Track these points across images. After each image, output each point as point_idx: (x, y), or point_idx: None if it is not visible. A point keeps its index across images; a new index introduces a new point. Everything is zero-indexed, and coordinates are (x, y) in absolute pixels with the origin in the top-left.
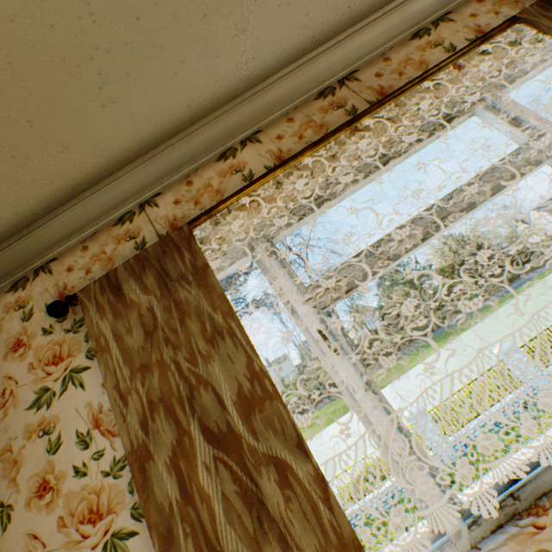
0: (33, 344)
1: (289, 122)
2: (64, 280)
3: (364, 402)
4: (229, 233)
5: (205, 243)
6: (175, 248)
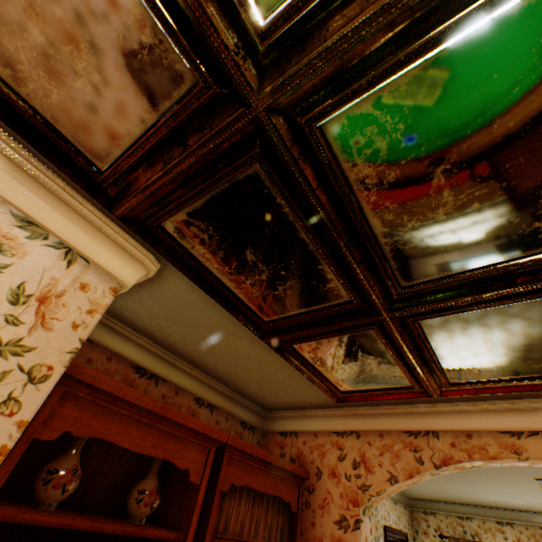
0: (429, 535)
1: (525, 528)
2: (438, 522)
3: None
4: None
5: None
6: None
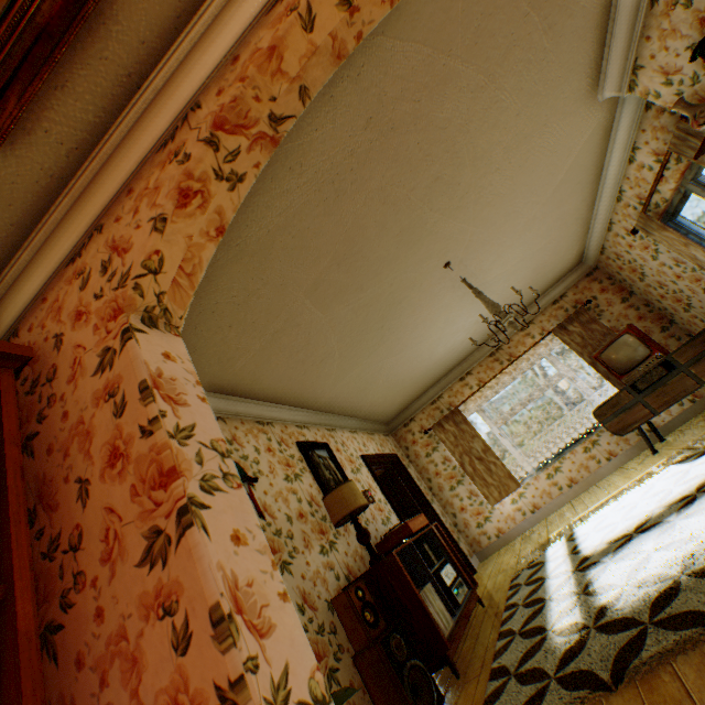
0: (418, 441)
1: (480, 366)
2: (420, 423)
3: (512, 449)
4: (468, 407)
5: (462, 410)
6: (455, 414)
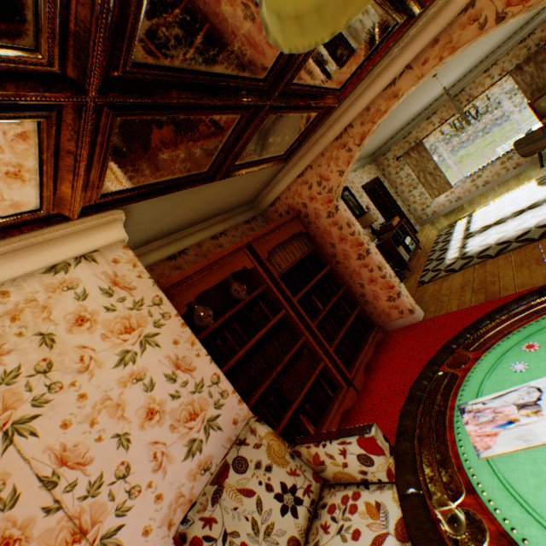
0: (391, 166)
1: (444, 108)
2: (393, 153)
3: (453, 166)
4: (429, 140)
5: (424, 142)
6: (419, 146)
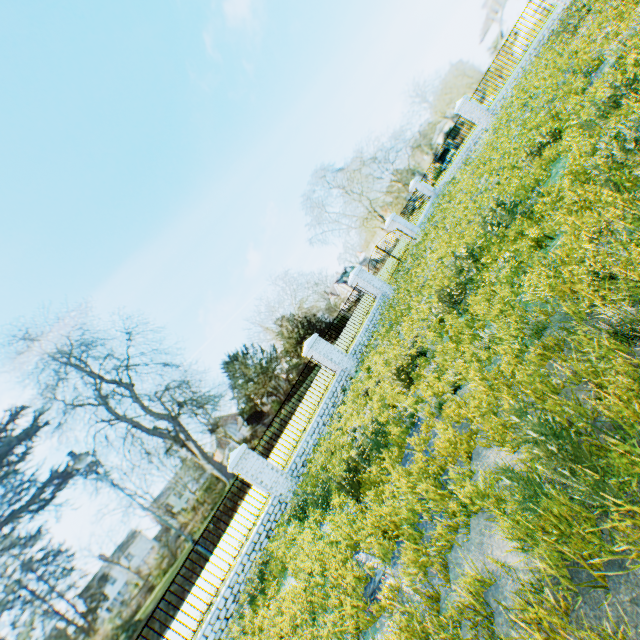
0: None
1: None
2: None
3: None
4: None
5: None
6: None
